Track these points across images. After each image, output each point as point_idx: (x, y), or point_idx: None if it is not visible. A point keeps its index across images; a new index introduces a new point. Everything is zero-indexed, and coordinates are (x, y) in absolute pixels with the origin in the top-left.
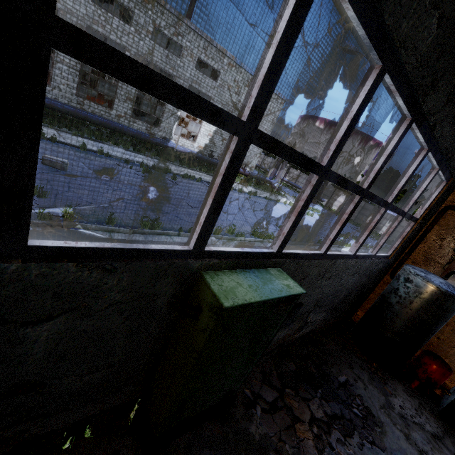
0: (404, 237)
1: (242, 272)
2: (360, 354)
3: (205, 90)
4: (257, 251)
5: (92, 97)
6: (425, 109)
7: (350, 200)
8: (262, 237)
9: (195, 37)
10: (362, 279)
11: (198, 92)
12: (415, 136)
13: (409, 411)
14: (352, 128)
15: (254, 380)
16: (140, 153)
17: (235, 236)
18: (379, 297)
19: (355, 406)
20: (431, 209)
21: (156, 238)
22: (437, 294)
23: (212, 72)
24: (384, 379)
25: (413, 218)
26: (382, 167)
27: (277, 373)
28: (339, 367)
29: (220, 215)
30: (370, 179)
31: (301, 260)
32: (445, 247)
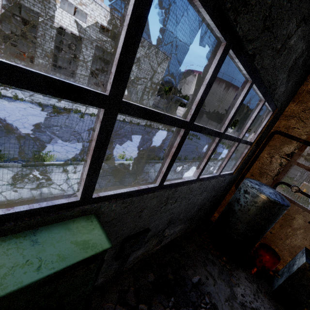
0: (243, 157)
1: (9, 240)
2: (214, 250)
3: (109, 49)
4: (41, 206)
5: (17, 55)
6: (240, 32)
7: (177, 133)
8: (148, 159)
9: (97, 7)
10: (211, 193)
11: (105, 51)
12: (238, 68)
13: (248, 298)
14: (137, 42)
15: (109, 303)
16: (56, 98)
17: (125, 160)
18: (227, 205)
19: (204, 305)
20: (262, 134)
21: (46, 169)
22: (267, 203)
23: (114, 35)
24: (231, 270)
25: (248, 142)
26: (204, 98)
27: (135, 289)
28: (194, 268)
29: (116, 144)
30: (192, 111)
31: (126, 199)
32: (274, 163)
